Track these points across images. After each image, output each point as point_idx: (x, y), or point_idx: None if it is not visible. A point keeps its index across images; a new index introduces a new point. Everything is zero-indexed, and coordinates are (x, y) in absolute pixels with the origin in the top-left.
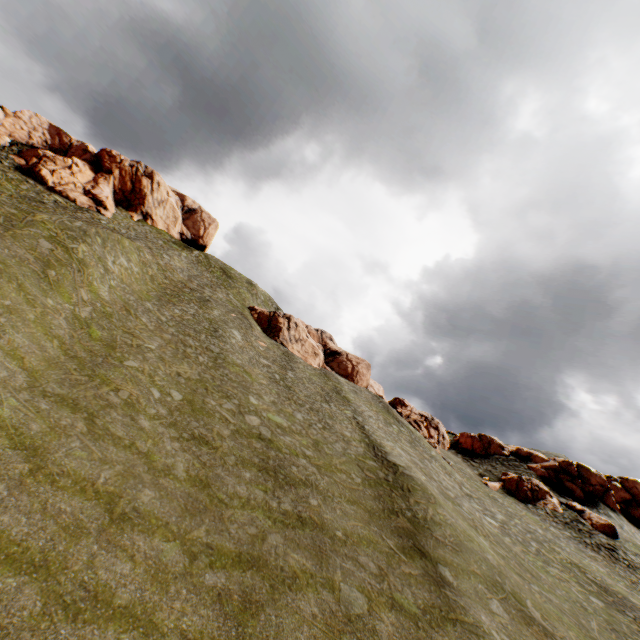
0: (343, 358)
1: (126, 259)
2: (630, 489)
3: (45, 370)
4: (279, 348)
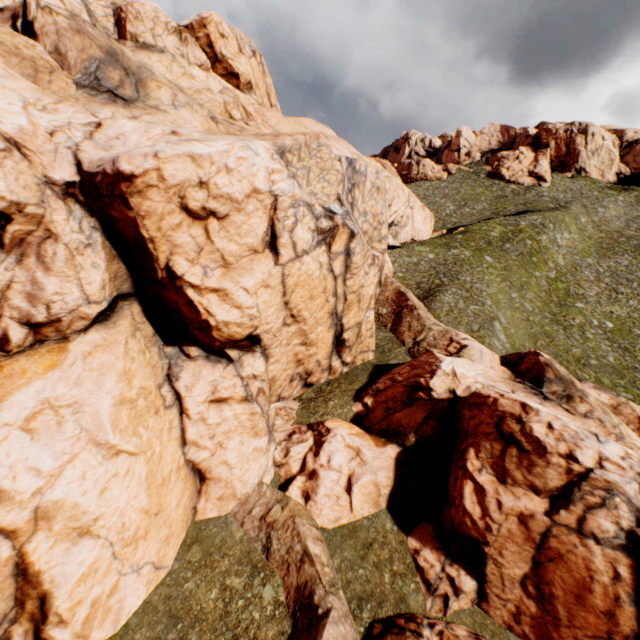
0: None
1: (567, 232)
2: None
3: (541, 308)
4: None
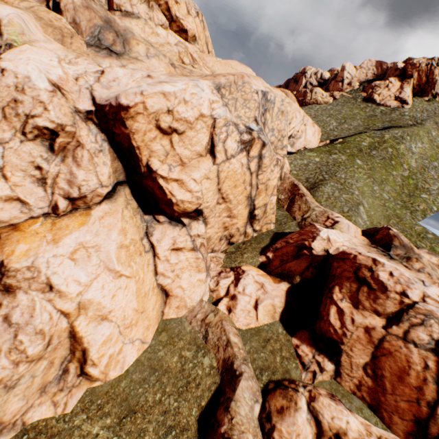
0: None
1: (420, 142)
2: None
3: (395, 197)
4: None
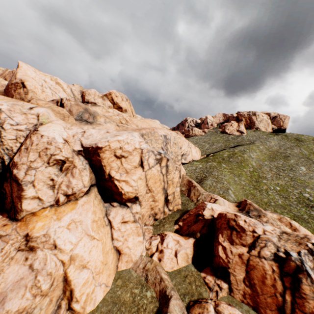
0: None
1: (255, 152)
2: None
3: (248, 183)
4: None
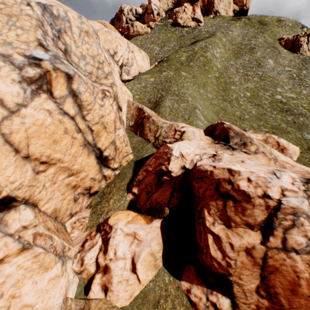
0: None
1: (218, 48)
2: None
3: (216, 94)
4: (298, 59)
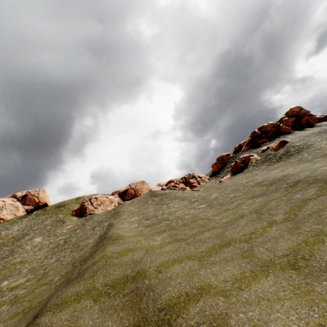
0: (129, 190)
1: None
2: (292, 114)
3: None
4: (84, 219)
